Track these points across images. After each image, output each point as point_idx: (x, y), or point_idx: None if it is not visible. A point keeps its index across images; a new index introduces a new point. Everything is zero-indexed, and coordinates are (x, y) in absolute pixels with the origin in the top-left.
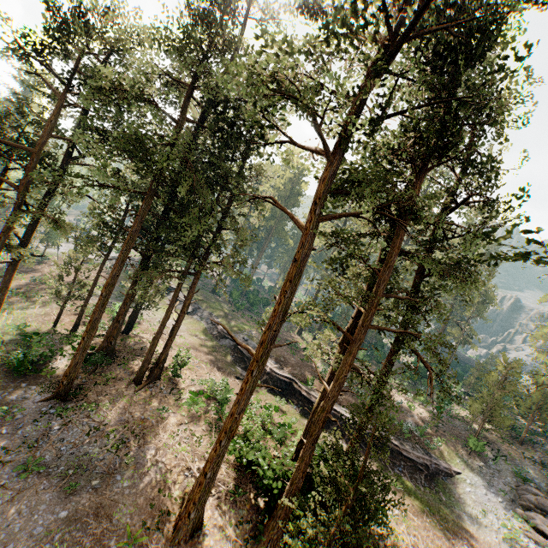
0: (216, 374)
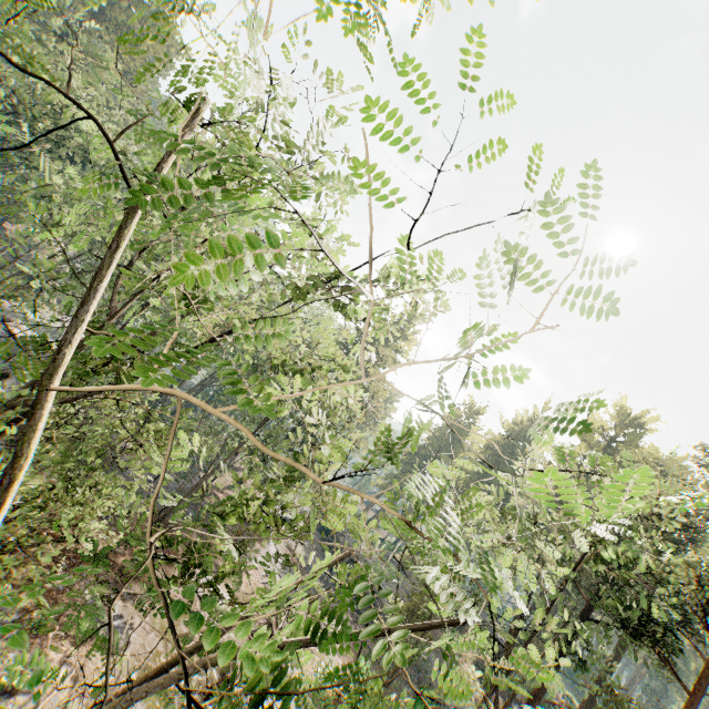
0: None
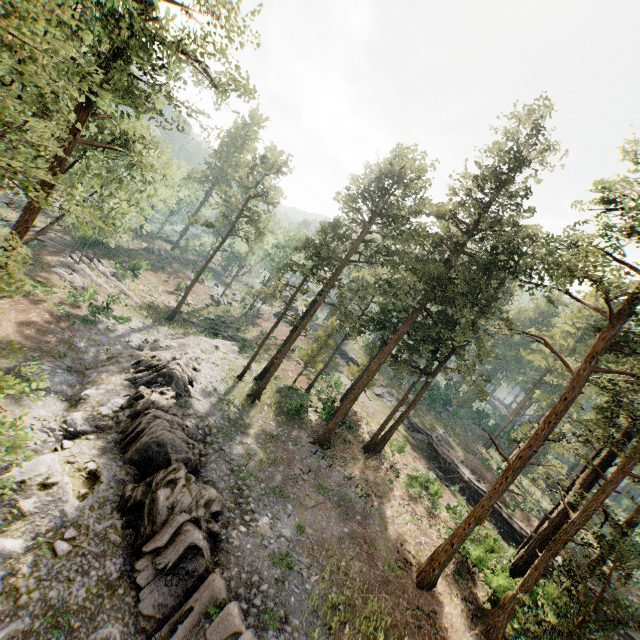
0: (418, 465)
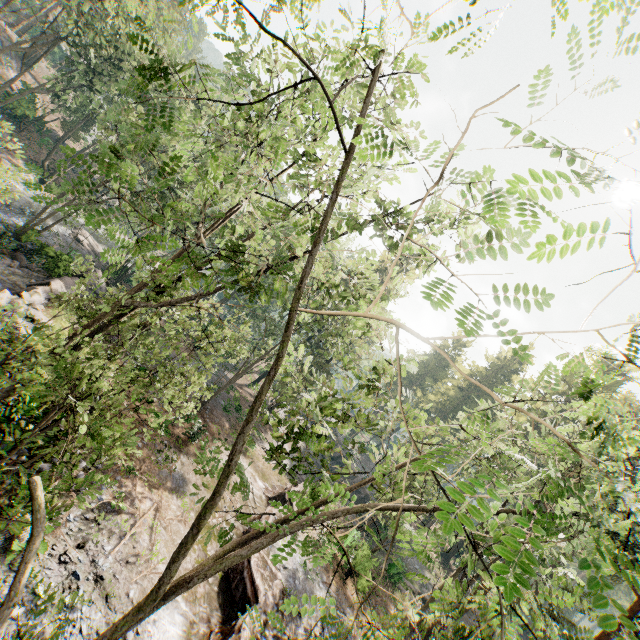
0: None
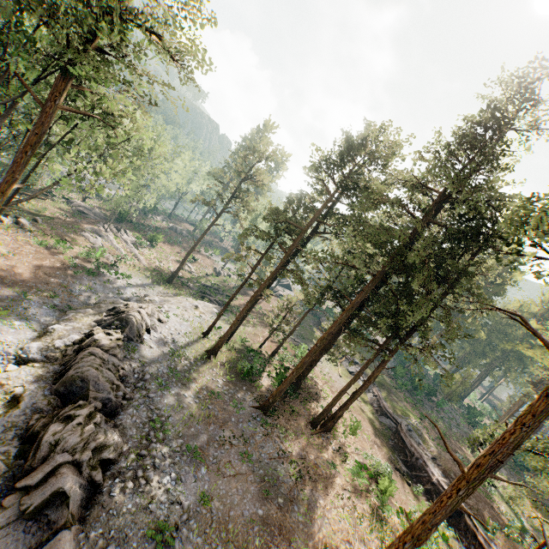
0: (376, 453)
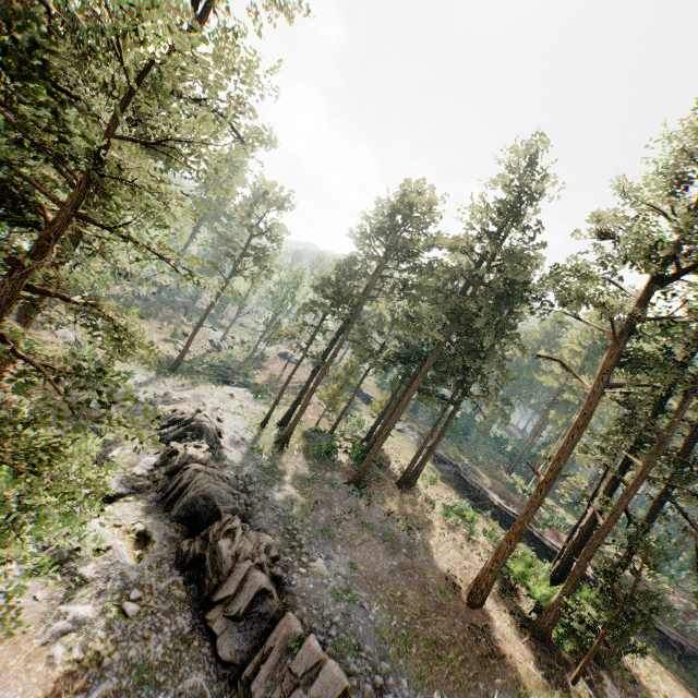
0: (450, 495)
